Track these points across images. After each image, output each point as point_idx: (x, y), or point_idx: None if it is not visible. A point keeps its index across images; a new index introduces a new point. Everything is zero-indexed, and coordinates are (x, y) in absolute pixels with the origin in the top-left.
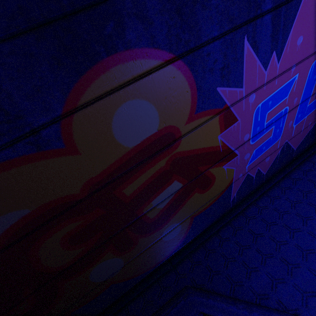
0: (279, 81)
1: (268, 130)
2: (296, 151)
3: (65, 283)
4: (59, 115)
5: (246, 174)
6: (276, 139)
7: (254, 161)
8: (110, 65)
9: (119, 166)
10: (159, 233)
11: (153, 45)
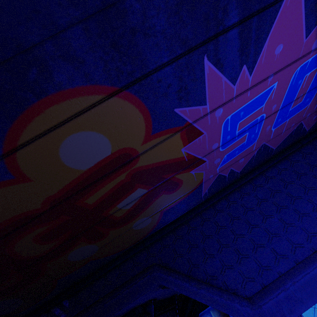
0: (253, 92)
1: (241, 137)
2: (276, 150)
3: (46, 264)
4: (0, 155)
5: (218, 174)
6: (251, 143)
7: (226, 164)
8: (43, 108)
9: (76, 184)
10: (129, 225)
11: (90, 82)
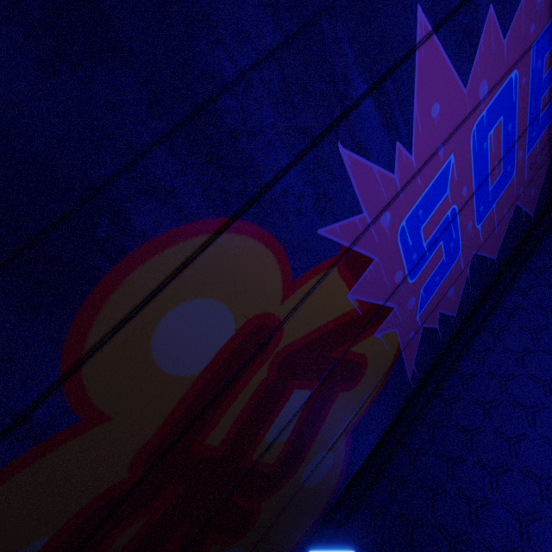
0: (424, 177)
1: (433, 251)
2: (499, 259)
3: None
4: (57, 378)
5: (421, 328)
6: (454, 258)
7: (428, 305)
8: (121, 276)
9: (185, 408)
10: (295, 480)
11: (186, 219)
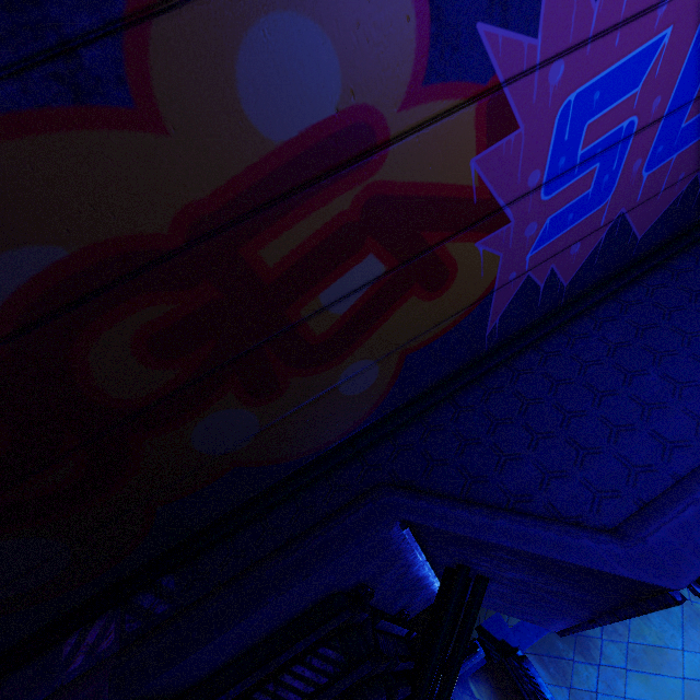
0: (625, 40)
1: (584, 172)
2: (642, 243)
3: (145, 440)
4: (119, 15)
5: (525, 275)
6: (599, 202)
7: (545, 247)
8: None
9: (251, 186)
10: (332, 375)
11: None
